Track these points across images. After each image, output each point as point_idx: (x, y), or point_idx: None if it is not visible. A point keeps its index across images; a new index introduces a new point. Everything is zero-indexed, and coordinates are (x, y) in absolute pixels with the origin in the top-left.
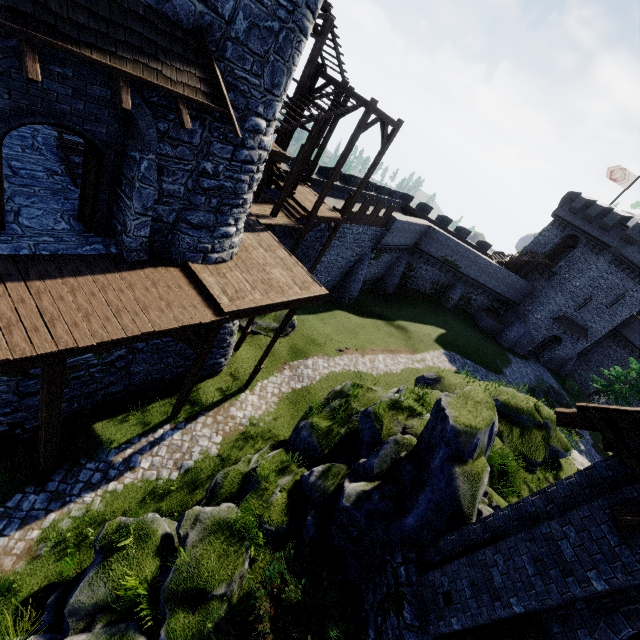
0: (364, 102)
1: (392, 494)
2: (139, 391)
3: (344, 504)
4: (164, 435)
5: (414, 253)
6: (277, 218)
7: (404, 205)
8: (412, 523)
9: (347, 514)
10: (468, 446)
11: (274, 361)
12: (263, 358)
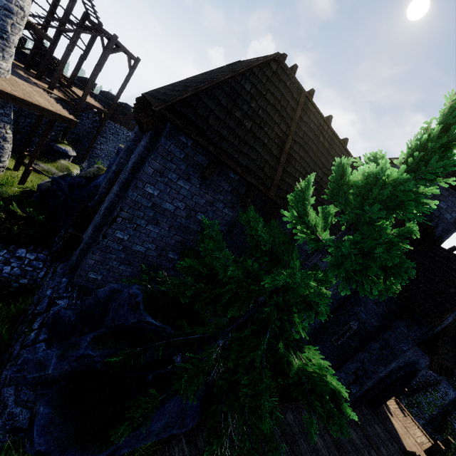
0: (110, 36)
1: (85, 176)
2: None
3: (54, 176)
4: None
5: None
6: (54, 92)
7: None
8: (94, 185)
9: (56, 182)
10: None
11: None
12: (31, 160)
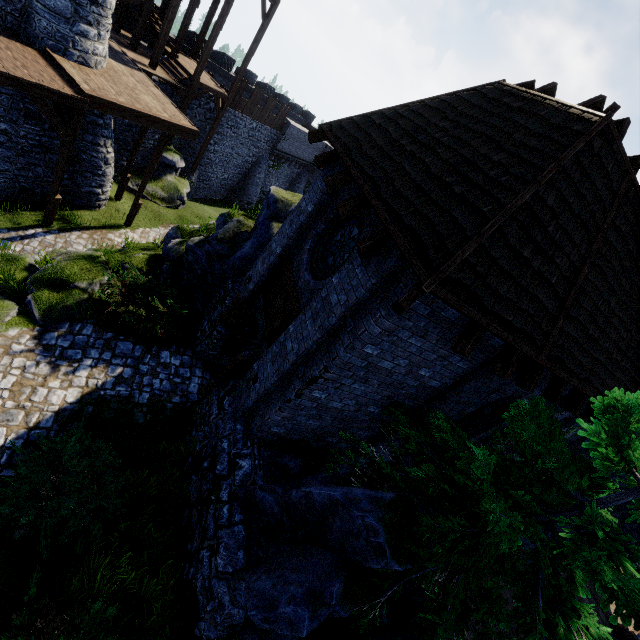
0: None
1: (227, 241)
2: (7, 199)
3: (189, 244)
4: (36, 234)
5: (314, 172)
6: (157, 71)
7: (306, 124)
8: (239, 257)
9: (191, 252)
10: (284, 212)
11: (160, 221)
12: (140, 192)
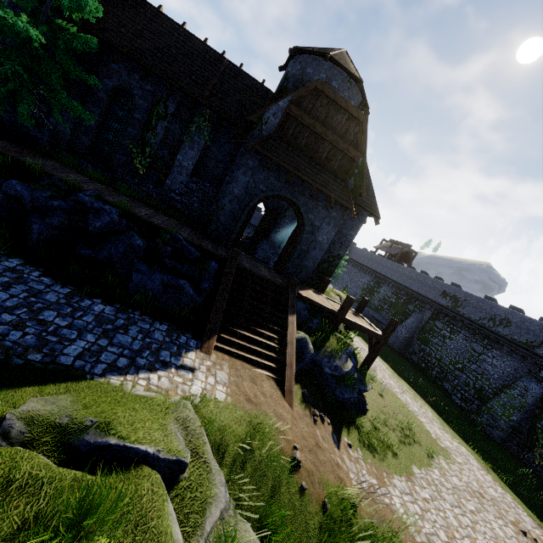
0: None
1: None
2: None
3: None
4: None
5: None
6: None
7: None
8: None
9: None
10: None
11: None
12: None
